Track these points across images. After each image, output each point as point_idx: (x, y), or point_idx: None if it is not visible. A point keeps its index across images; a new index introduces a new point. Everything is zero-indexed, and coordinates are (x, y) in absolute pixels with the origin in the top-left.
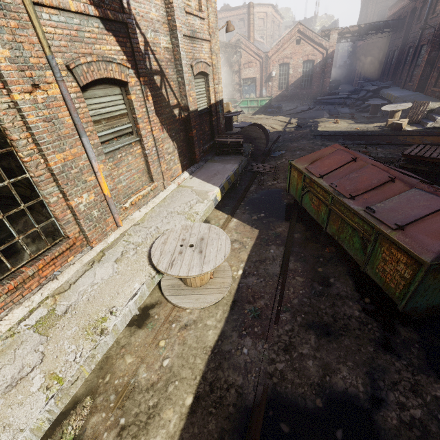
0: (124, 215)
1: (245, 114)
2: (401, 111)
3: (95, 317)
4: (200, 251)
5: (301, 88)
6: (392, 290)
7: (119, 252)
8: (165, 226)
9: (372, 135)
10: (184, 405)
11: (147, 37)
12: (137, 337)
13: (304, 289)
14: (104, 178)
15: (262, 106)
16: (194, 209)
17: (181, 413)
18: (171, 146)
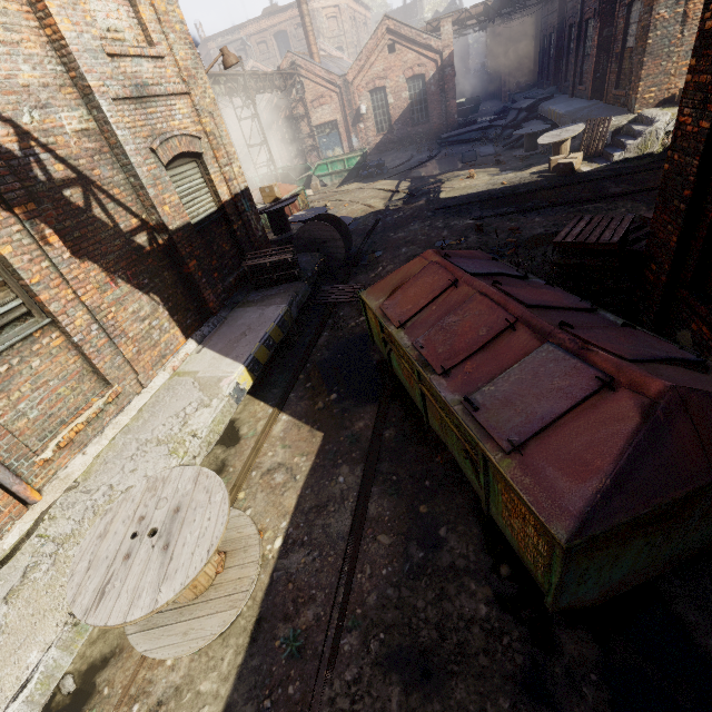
0: (47, 474)
1: (328, 186)
2: (575, 137)
3: None
4: (165, 544)
5: (413, 124)
6: (531, 566)
7: (20, 570)
8: (126, 480)
9: (527, 191)
10: None
11: (22, 123)
12: None
13: (390, 564)
14: None
15: (353, 168)
16: (191, 425)
17: None
18: (146, 303)
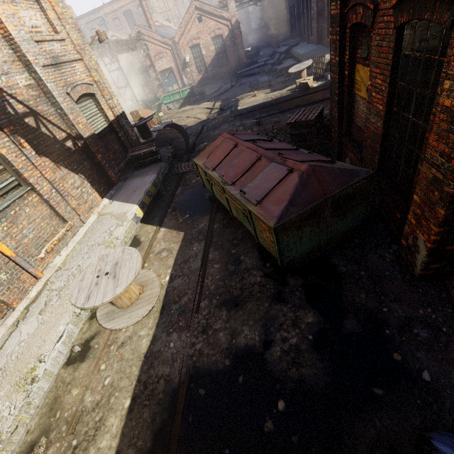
0: (43, 265)
1: (172, 109)
2: (311, 67)
3: (25, 370)
4: (114, 276)
5: (220, 66)
6: (273, 252)
7: (43, 303)
8: (86, 262)
9: (284, 101)
10: (124, 409)
11: None
12: (81, 370)
13: (220, 274)
14: (2, 240)
15: (186, 97)
16: (114, 235)
17: (122, 415)
18: (77, 179)
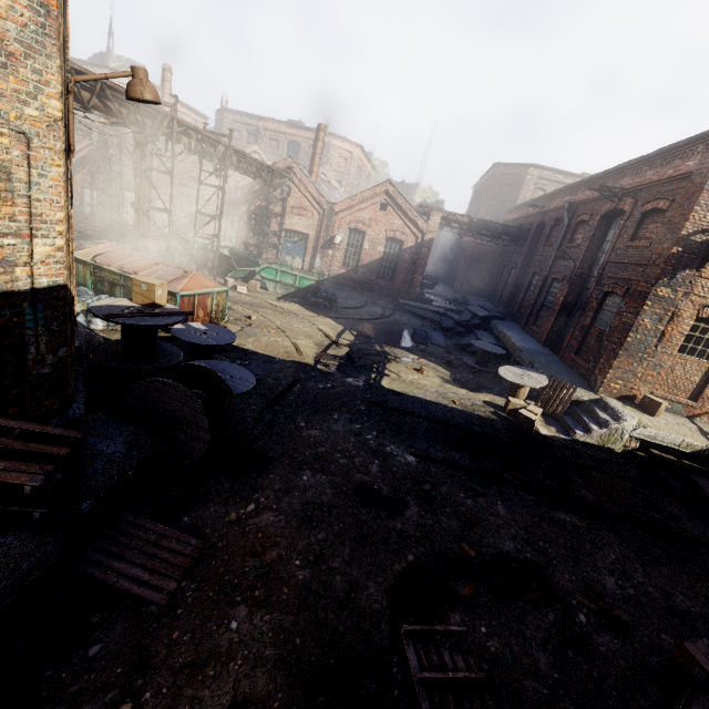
0: None
1: (269, 292)
2: None
3: None
4: None
5: (378, 275)
6: None
7: None
8: None
9: (484, 435)
10: None
11: None
12: None
13: None
14: None
15: (303, 288)
16: None
17: None
18: None
